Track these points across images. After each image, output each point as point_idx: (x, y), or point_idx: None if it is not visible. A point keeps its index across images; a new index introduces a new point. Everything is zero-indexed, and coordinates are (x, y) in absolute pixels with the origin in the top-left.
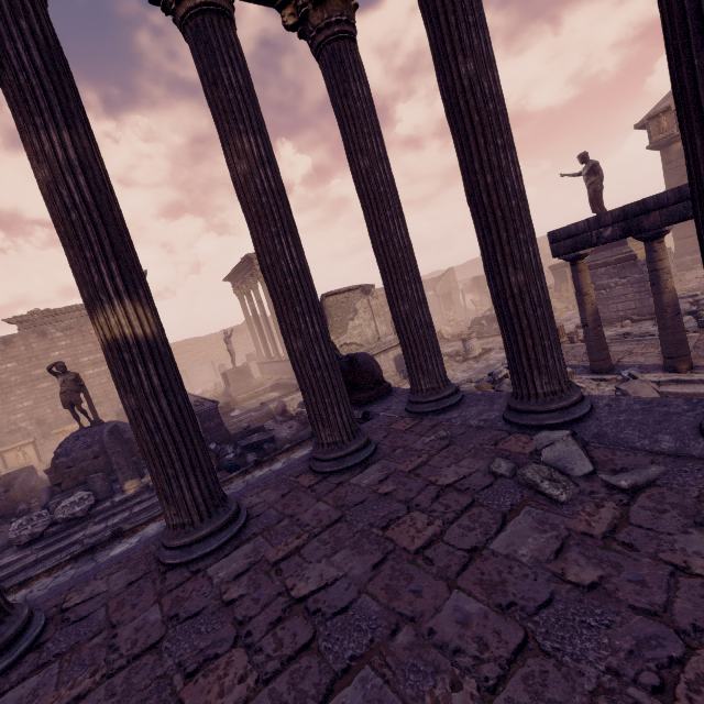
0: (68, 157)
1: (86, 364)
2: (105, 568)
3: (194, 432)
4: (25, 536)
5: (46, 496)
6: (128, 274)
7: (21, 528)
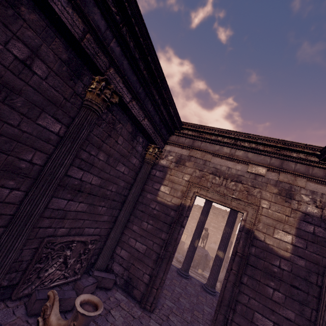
0: (228, 232)
1: (211, 225)
2: (196, 279)
3: (218, 275)
4: (179, 259)
5: (184, 254)
6: (225, 248)
7: (179, 257)
